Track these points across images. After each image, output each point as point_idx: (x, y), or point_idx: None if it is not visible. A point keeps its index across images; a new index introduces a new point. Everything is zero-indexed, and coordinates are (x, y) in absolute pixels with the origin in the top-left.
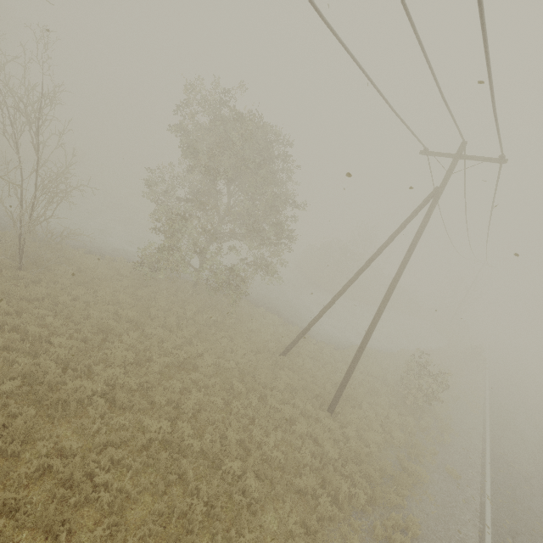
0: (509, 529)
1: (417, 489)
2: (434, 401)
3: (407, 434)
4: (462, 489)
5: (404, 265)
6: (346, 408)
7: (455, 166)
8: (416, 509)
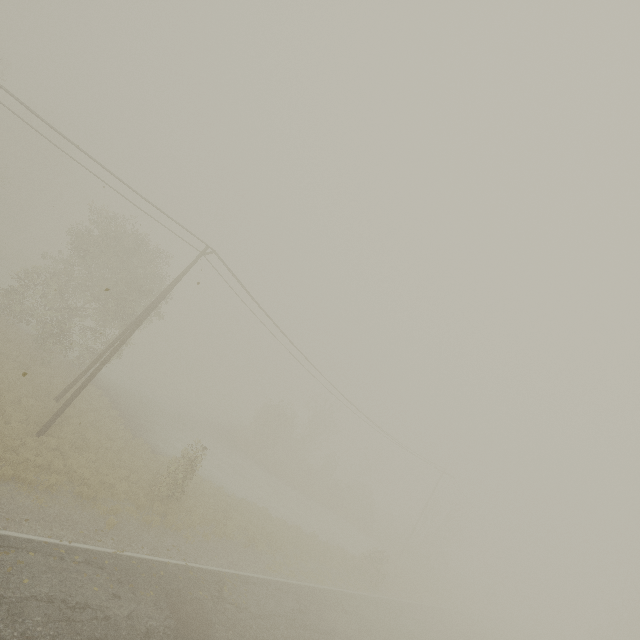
0: (96, 562)
1: (37, 494)
2: (179, 490)
3: (110, 495)
4: (100, 535)
5: (147, 312)
6: (62, 444)
7: (198, 257)
8: (6, 489)
